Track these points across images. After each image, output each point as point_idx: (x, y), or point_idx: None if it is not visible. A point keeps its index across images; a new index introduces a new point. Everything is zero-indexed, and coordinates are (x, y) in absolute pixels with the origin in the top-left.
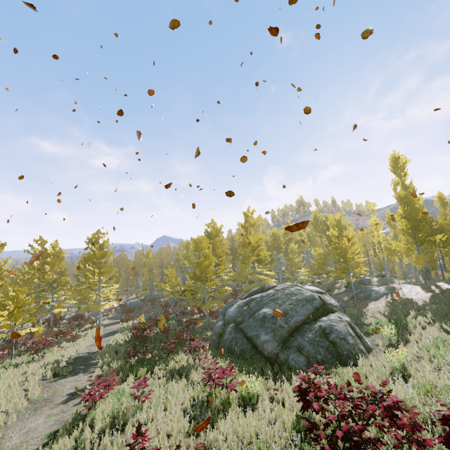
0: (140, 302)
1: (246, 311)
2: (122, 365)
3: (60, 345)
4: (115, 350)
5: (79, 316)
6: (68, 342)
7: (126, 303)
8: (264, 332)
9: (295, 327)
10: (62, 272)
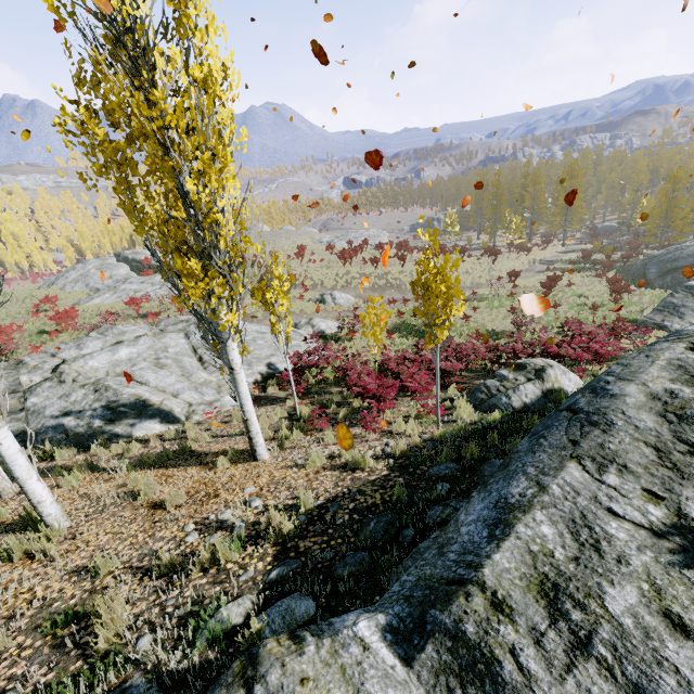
0: (613, 227)
1: (662, 253)
2: (565, 268)
3: (535, 253)
4: (566, 261)
5: (549, 234)
6: (540, 252)
7: (597, 226)
8: (652, 267)
9: (674, 268)
10: (540, 196)
